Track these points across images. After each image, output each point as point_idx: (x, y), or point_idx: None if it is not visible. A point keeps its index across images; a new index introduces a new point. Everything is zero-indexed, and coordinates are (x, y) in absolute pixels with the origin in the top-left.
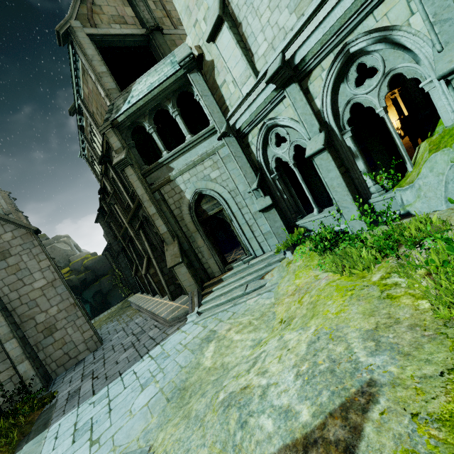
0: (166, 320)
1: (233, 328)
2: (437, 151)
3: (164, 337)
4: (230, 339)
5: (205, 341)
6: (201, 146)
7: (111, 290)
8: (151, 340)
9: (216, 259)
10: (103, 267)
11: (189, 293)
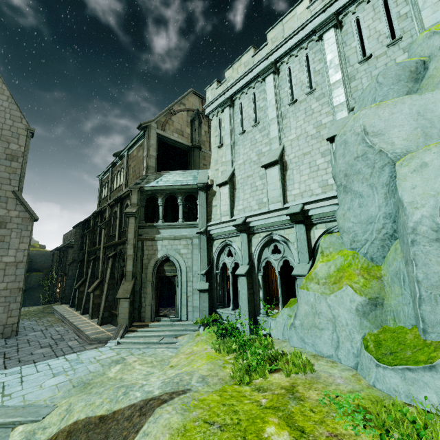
0: (89, 337)
1: (138, 361)
2: (287, 307)
3: (82, 349)
4: (133, 366)
5: (115, 362)
6: (185, 230)
7: (34, 288)
8: (69, 348)
9: (152, 308)
10: (42, 263)
11: (119, 324)
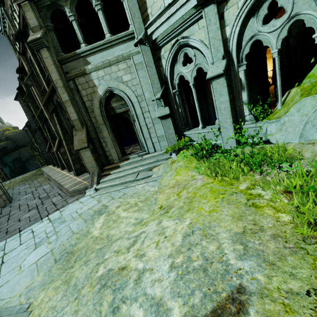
0: (68, 191)
1: (121, 206)
2: (308, 96)
3: (64, 204)
4: (117, 215)
5: (97, 213)
6: (118, 48)
7: (29, 159)
8: (53, 206)
9: (116, 150)
10: (23, 140)
11: (90, 172)
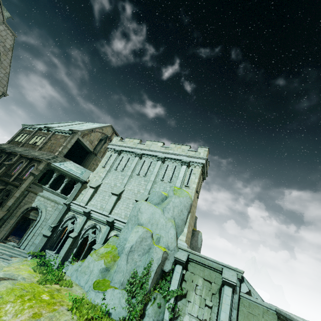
0: None
1: None
2: (81, 261)
3: None
4: None
5: None
6: (58, 197)
7: None
8: None
9: (6, 233)
10: None
11: None
